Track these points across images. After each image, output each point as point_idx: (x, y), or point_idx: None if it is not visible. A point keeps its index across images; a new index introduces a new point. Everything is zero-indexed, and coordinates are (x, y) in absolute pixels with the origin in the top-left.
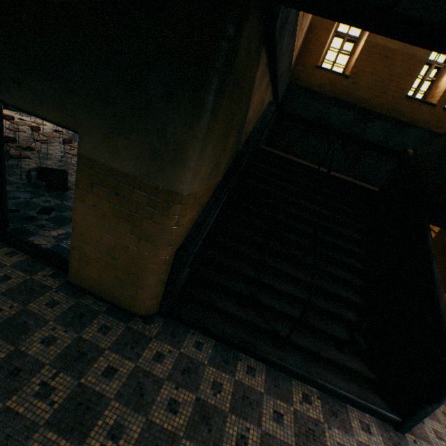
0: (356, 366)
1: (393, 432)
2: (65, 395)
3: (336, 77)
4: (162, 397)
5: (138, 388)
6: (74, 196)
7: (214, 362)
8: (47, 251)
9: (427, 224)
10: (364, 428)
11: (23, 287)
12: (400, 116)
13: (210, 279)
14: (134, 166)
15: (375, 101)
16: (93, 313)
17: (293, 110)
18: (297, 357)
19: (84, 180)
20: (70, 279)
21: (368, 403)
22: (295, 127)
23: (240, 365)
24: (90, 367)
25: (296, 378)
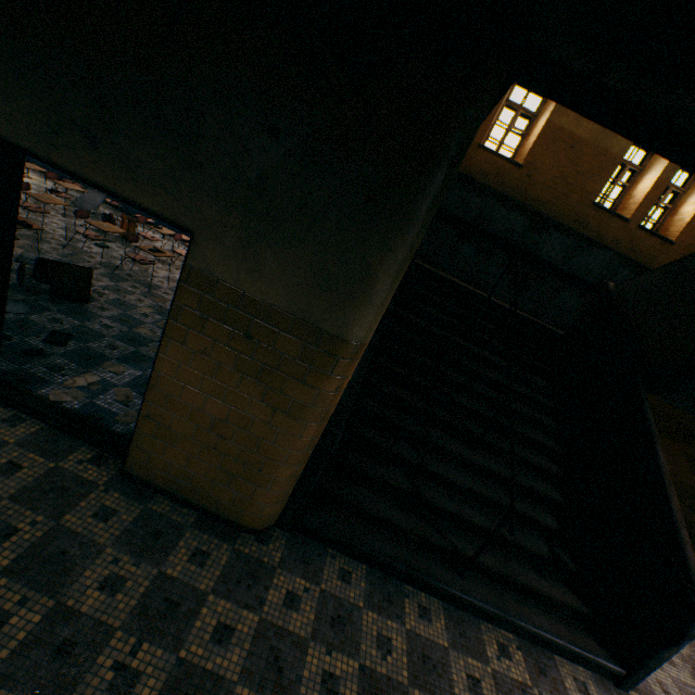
0: (563, 596)
1: (614, 690)
2: (159, 684)
3: (505, 165)
4: (311, 670)
5: (272, 658)
6: (100, 313)
7: (373, 602)
8: (78, 416)
9: (643, 392)
10: (581, 688)
11: (46, 484)
12: (584, 230)
13: (354, 467)
14: (288, 295)
15: (555, 205)
16: (175, 528)
17: (443, 203)
18: (485, 586)
19: (191, 309)
20: (128, 469)
21: (583, 650)
22: (445, 229)
23: (409, 604)
24: (190, 628)
25: (485, 620)
